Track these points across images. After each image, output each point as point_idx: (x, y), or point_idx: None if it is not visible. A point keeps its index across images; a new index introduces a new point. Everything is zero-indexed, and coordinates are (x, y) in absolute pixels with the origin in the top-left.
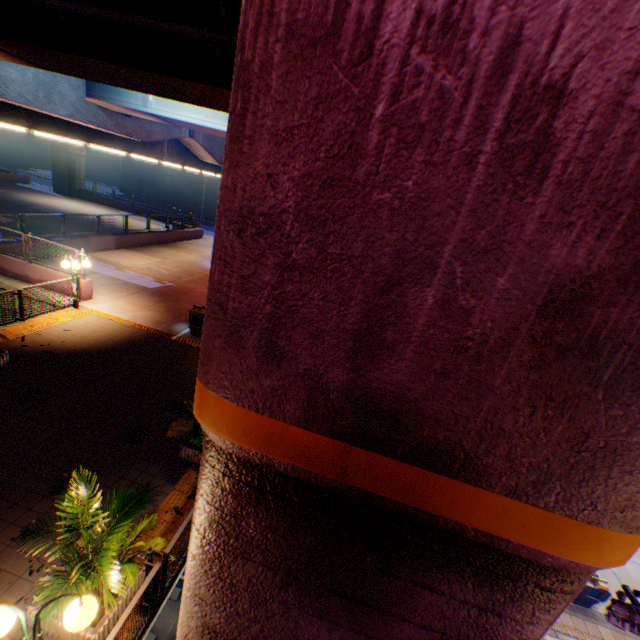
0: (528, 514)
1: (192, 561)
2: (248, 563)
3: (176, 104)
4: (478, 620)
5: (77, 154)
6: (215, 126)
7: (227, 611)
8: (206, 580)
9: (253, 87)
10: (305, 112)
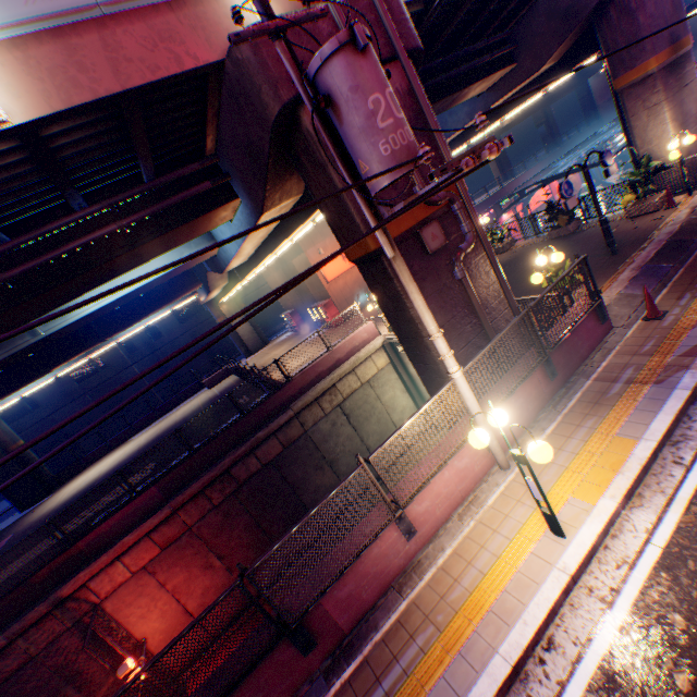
0: (684, 41)
1: (669, 112)
2: (674, 96)
3: None
4: (691, 72)
5: (20, 446)
6: None
7: (678, 116)
8: (673, 111)
9: None
10: None
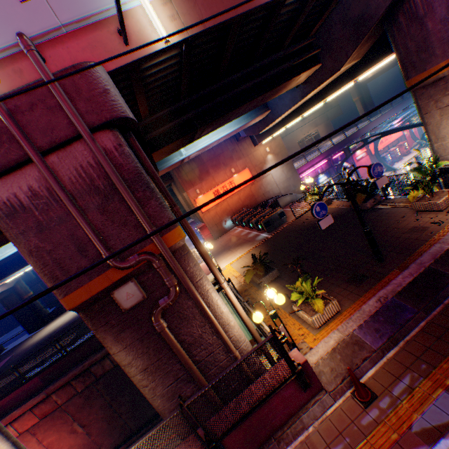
0: None
1: None
2: None
3: (194, 144)
4: None
5: (29, 296)
6: (215, 139)
7: None
8: None
9: (431, 4)
10: (440, 2)
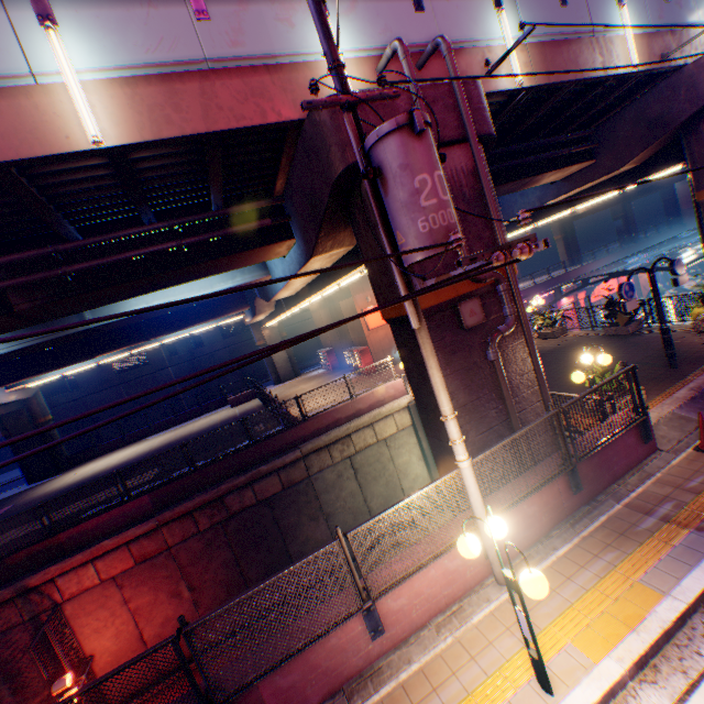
0: None
1: None
2: None
3: None
4: None
5: (48, 420)
6: None
7: None
8: None
9: None
10: None
